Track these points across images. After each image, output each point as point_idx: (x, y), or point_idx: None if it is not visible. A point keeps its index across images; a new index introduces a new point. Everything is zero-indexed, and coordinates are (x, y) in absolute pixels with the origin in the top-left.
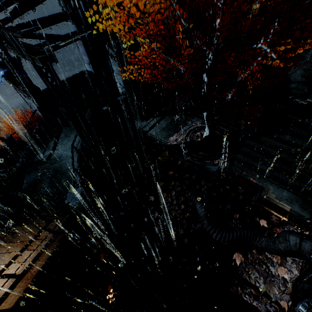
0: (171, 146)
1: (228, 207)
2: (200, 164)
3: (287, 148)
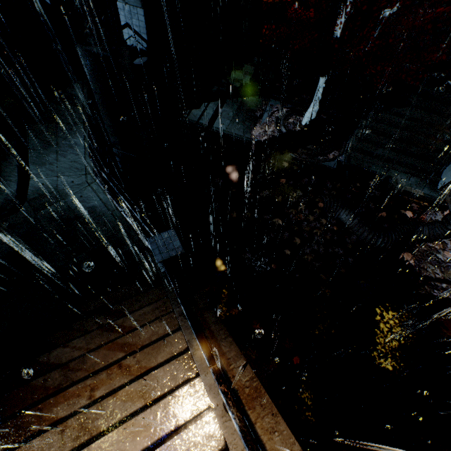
0: (262, 142)
1: (371, 207)
2: (315, 162)
3: (407, 124)
